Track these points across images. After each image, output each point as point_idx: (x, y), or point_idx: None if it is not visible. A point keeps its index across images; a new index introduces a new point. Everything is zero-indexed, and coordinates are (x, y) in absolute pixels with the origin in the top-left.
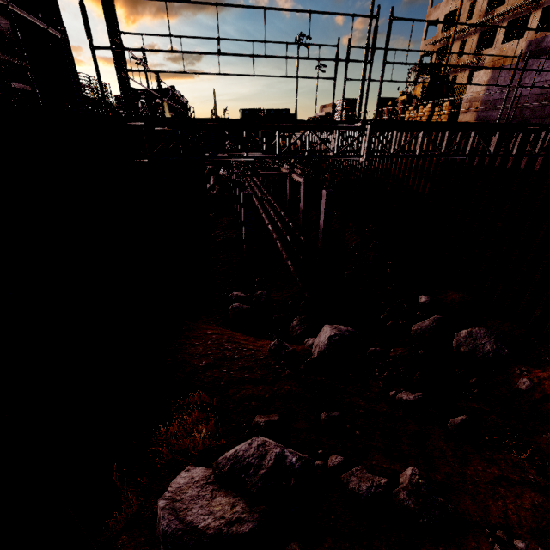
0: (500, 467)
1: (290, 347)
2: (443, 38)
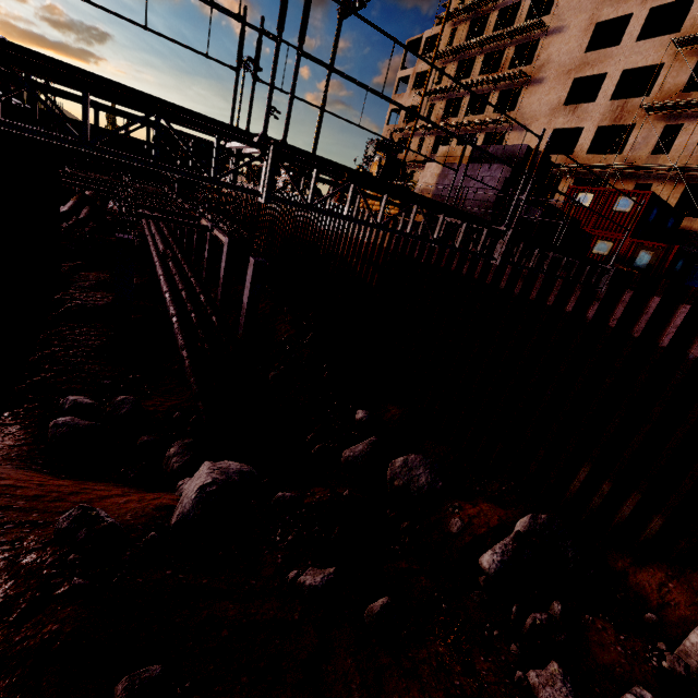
0: (423, 680)
1: (107, 518)
2: (404, 128)
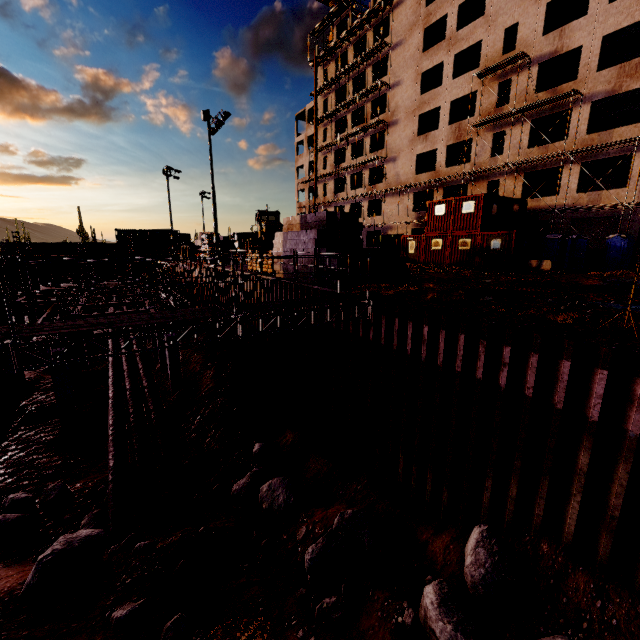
0: None
1: None
2: (309, 180)
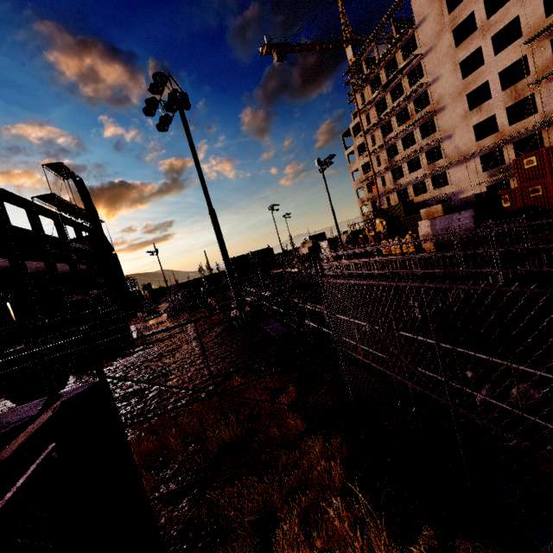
0: None
1: None
2: (367, 178)
